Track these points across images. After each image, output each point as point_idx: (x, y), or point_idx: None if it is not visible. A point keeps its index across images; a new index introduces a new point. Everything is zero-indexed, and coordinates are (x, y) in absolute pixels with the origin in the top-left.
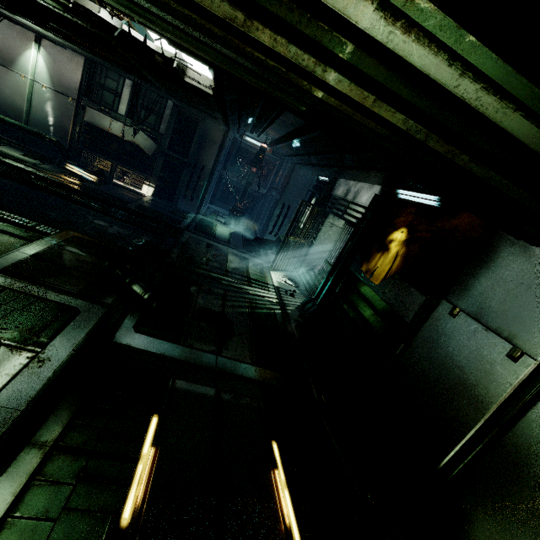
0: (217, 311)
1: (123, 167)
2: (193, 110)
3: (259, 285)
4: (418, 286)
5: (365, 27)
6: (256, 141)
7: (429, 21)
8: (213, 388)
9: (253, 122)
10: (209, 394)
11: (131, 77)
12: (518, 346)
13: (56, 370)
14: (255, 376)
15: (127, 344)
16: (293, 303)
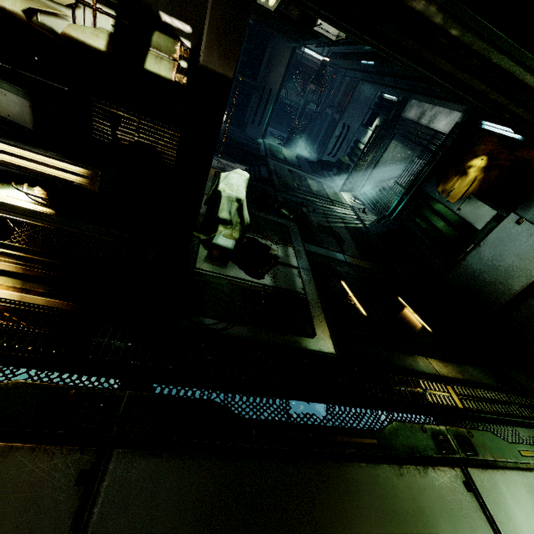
0: (327, 226)
1: None
2: (268, 30)
3: (339, 205)
4: (491, 203)
5: None
6: (315, 52)
7: None
8: (354, 271)
9: None
10: (355, 274)
11: None
12: None
13: (306, 256)
14: (368, 267)
15: None
16: (367, 219)
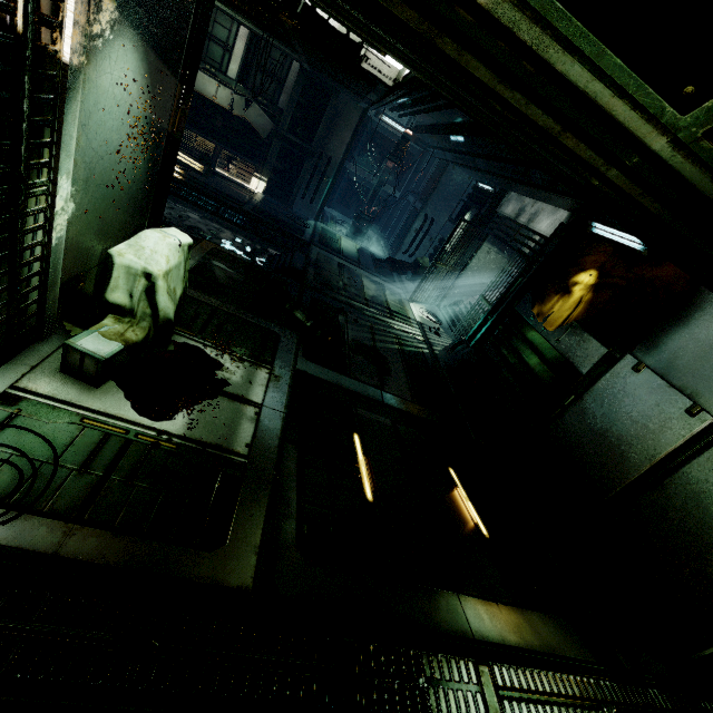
0: (369, 345)
1: (229, 152)
2: (329, 81)
3: (402, 319)
4: (600, 337)
5: (655, 150)
6: (397, 123)
7: (706, 154)
8: (388, 419)
9: (404, 102)
10: (387, 423)
11: (252, 27)
12: (699, 403)
13: (289, 386)
14: (418, 414)
15: (304, 371)
16: (439, 343)
